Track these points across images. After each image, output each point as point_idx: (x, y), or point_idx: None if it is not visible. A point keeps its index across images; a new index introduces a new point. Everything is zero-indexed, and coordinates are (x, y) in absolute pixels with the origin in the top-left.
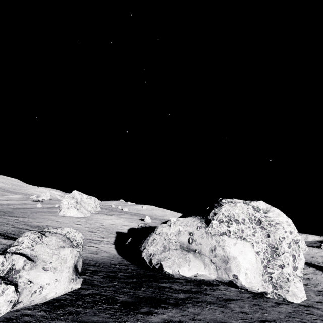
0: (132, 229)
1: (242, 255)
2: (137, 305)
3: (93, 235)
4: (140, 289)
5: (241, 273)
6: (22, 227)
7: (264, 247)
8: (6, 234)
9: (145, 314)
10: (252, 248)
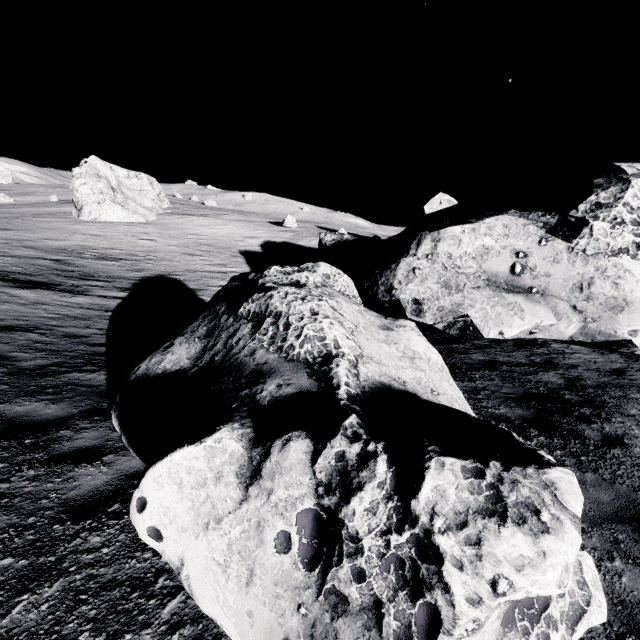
0: (269, 246)
1: None
2: (559, 424)
3: (199, 262)
4: (473, 377)
5: None
6: (27, 254)
7: None
8: (11, 277)
9: (617, 446)
10: None
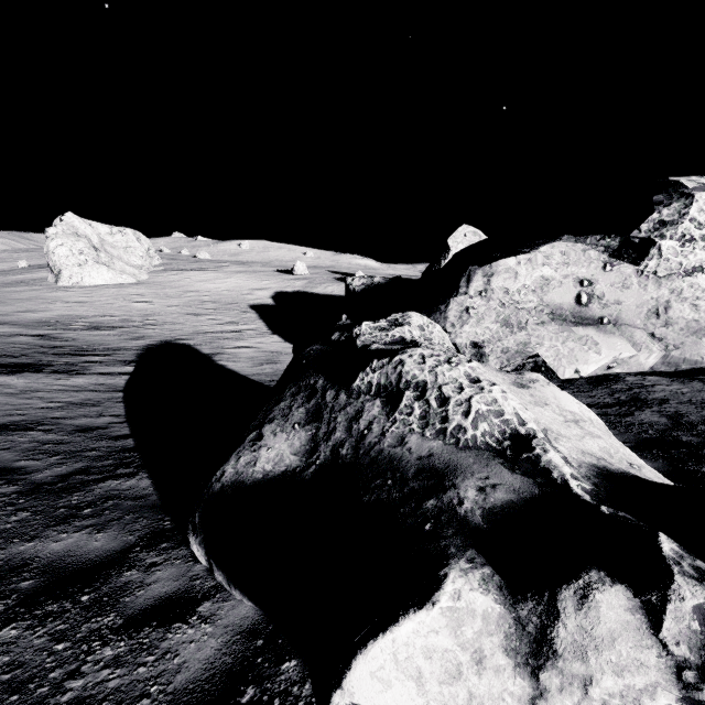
0: (281, 297)
1: None
2: (701, 475)
3: (207, 322)
4: None
5: None
6: (3, 332)
7: None
8: None
9: None
10: None
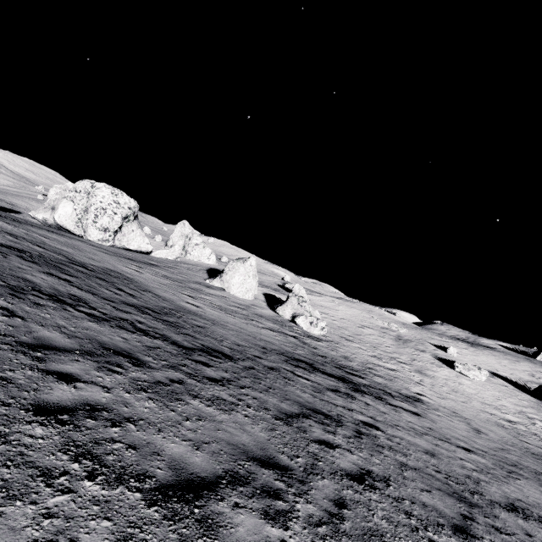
0: None
1: (63, 208)
2: None
3: None
4: None
5: (56, 215)
6: None
7: (81, 207)
8: None
9: None
10: (73, 206)
